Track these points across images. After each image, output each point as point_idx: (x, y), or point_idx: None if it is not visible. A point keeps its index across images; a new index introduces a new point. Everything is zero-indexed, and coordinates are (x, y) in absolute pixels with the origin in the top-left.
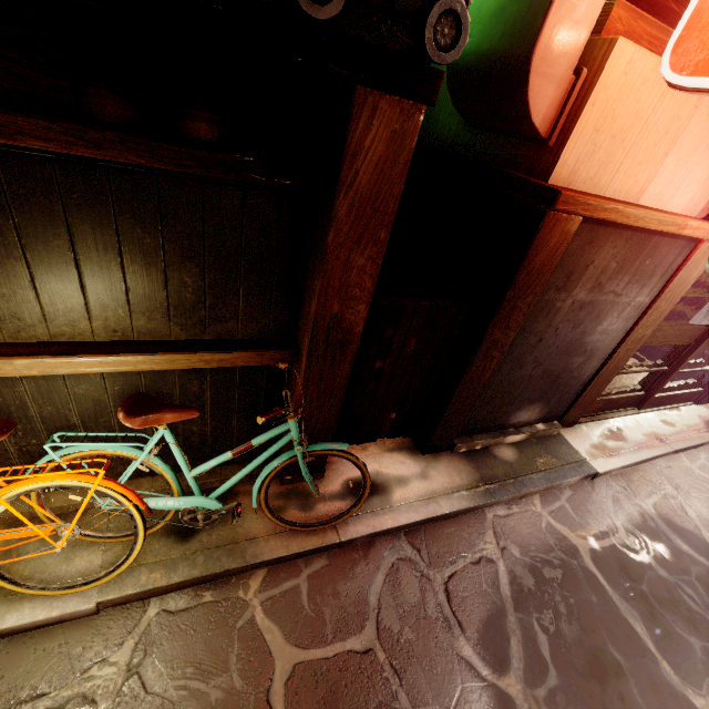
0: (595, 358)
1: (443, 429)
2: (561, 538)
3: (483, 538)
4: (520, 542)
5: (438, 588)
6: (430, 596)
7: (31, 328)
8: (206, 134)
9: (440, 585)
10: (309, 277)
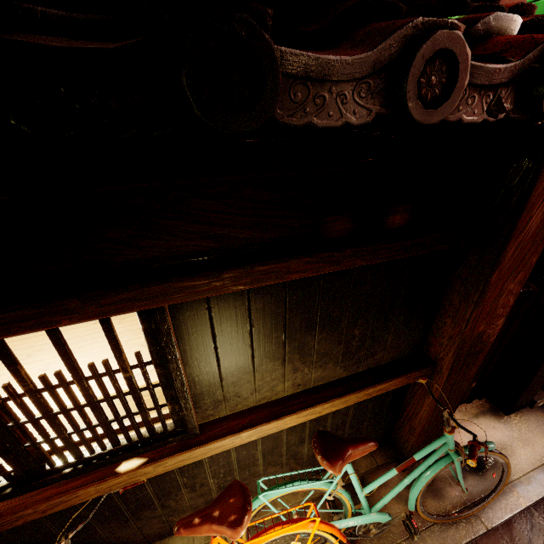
0: None
1: (528, 391)
2: None
3: None
4: None
5: None
6: None
7: (245, 400)
8: (399, 222)
9: None
10: (451, 305)
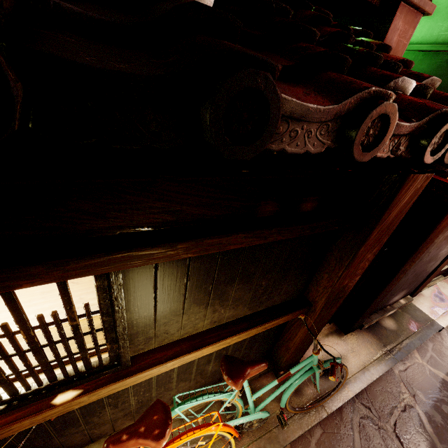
0: (439, 260)
1: (361, 319)
2: (441, 381)
3: (400, 390)
4: (421, 388)
5: (392, 436)
6: (390, 443)
7: (171, 335)
8: (309, 207)
9: (392, 433)
10: (329, 265)
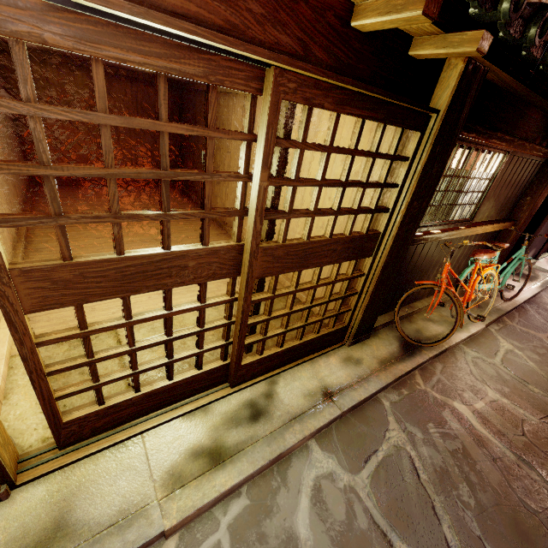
0: None
1: None
2: None
3: None
4: None
5: None
6: None
7: (478, 216)
8: (543, 146)
9: None
10: (531, 191)
